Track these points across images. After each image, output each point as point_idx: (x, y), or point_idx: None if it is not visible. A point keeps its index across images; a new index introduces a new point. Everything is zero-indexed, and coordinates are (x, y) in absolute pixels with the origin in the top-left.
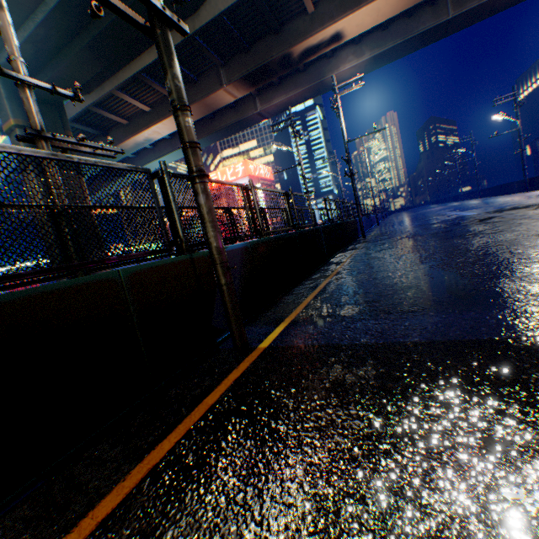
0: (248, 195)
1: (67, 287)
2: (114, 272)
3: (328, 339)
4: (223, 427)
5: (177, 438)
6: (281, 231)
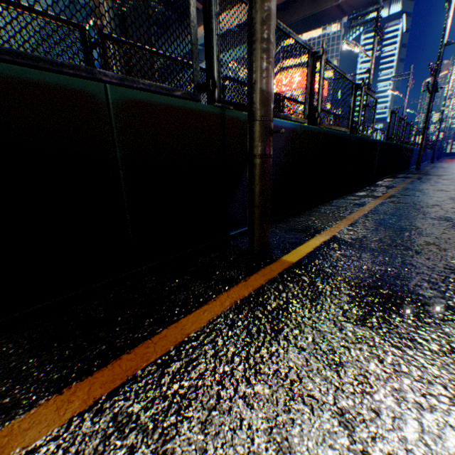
0: (313, 67)
1: (2, 76)
2: (96, 86)
3: (406, 286)
4: (185, 414)
5: (102, 389)
6: (336, 130)
